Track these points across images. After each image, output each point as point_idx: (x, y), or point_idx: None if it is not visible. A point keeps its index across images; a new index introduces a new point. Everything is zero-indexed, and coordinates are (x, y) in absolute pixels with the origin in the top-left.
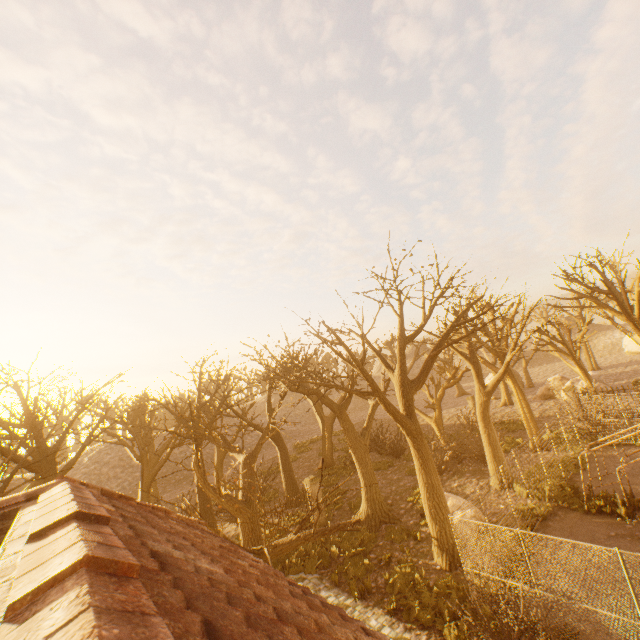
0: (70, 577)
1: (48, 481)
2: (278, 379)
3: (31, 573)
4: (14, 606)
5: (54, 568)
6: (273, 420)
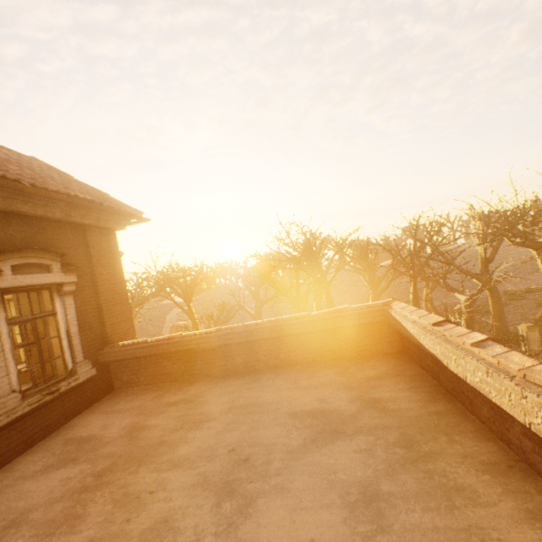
0: (486, 341)
1: (324, 289)
2: (500, 234)
3: (462, 336)
4: (471, 344)
5: (475, 337)
6: (497, 273)
